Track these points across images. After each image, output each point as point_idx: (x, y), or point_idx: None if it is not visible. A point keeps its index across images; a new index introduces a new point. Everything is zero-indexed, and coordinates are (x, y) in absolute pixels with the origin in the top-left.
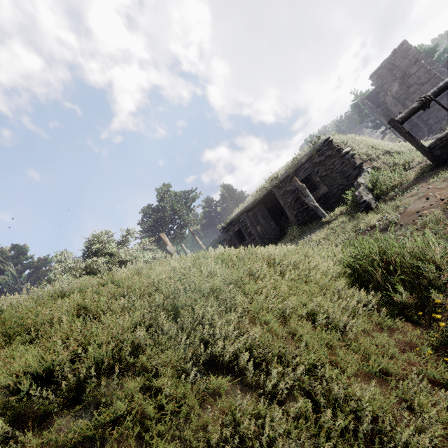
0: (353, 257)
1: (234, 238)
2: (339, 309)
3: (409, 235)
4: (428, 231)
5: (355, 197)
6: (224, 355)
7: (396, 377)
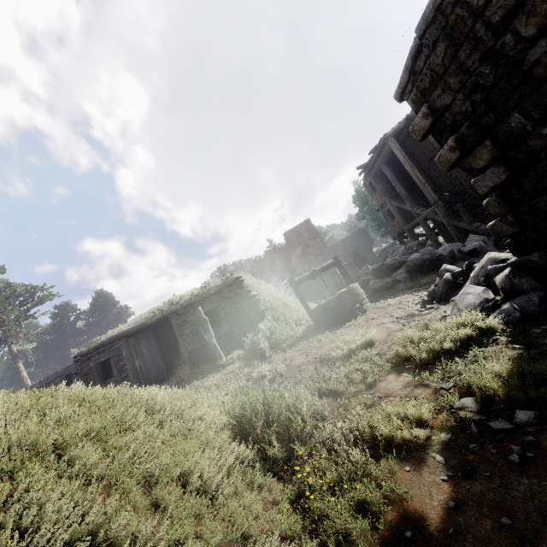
0: (241, 408)
1: (94, 372)
2: (216, 467)
3: (288, 388)
4: (302, 385)
5: (254, 342)
6: (53, 544)
7: (255, 538)
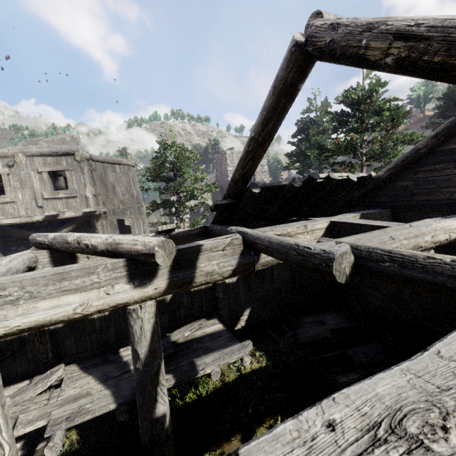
0: None
1: None
2: None
3: None
4: None
5: None
6: None
7: None
